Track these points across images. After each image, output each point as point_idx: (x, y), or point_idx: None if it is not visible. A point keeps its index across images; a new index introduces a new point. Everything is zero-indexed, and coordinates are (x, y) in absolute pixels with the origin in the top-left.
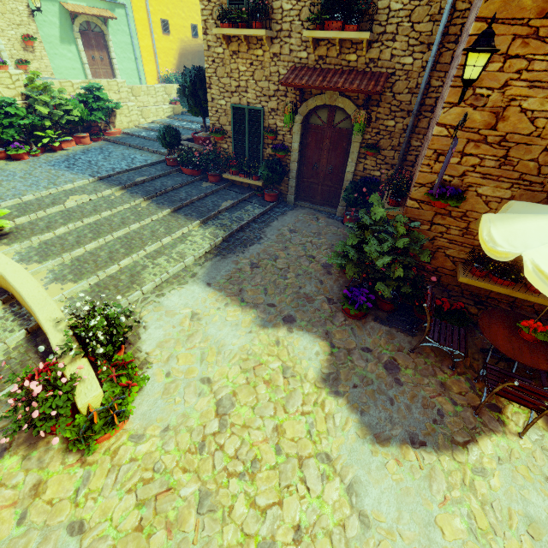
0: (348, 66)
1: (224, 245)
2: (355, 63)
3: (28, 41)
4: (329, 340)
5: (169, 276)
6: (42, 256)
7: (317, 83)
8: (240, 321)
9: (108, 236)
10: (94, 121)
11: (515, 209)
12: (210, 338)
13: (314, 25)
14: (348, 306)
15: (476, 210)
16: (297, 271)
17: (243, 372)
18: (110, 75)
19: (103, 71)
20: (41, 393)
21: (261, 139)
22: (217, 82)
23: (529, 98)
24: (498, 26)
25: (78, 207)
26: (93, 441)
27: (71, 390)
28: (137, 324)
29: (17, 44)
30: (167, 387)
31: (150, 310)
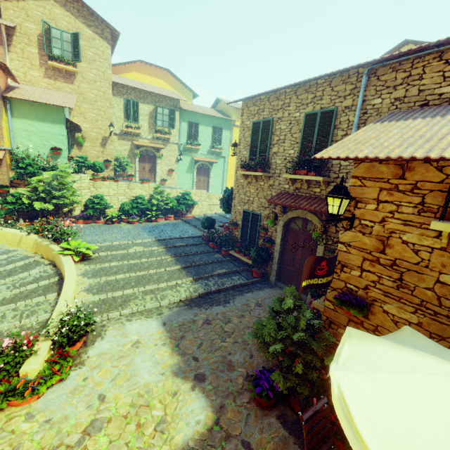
0: (315, 195)
1: (197, 299)
2: (319, 193)
3: (170, 171)
4: (218, 414)
5: (144, 309)
6: (93, 275)
7: (288, 203)
8: (162, 361)
9: (133, 273)
10: (180, 209)
11: (401, 334)
12: (132, 365)
13: (293, 171)
14: (251, 387)
15: (386, 327)
16: (237, 338)
17: (130, 405)
18: (205, 187)
19: (202, 185)
20: (8, 349)
21: (257, 232)
22: (238, 197)
23: (407, 233)
24: (367, 182)
25: (134, 253)
26: (8, 400)
27: (26, 357)
28: (91, 331)
29: (165, 172)
30: (77, 388)
31: (115, 327)
